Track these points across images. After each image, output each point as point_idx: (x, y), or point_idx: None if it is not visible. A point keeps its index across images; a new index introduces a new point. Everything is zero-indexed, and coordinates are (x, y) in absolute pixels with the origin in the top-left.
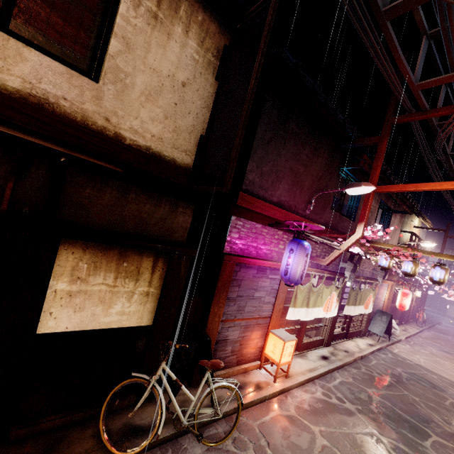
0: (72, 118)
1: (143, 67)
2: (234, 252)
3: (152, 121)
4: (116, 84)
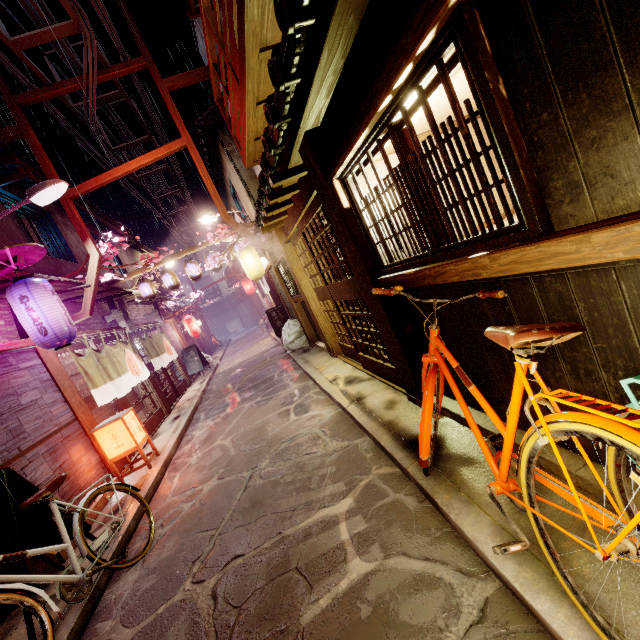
0: None
1: None
2: None
3: None
4: None
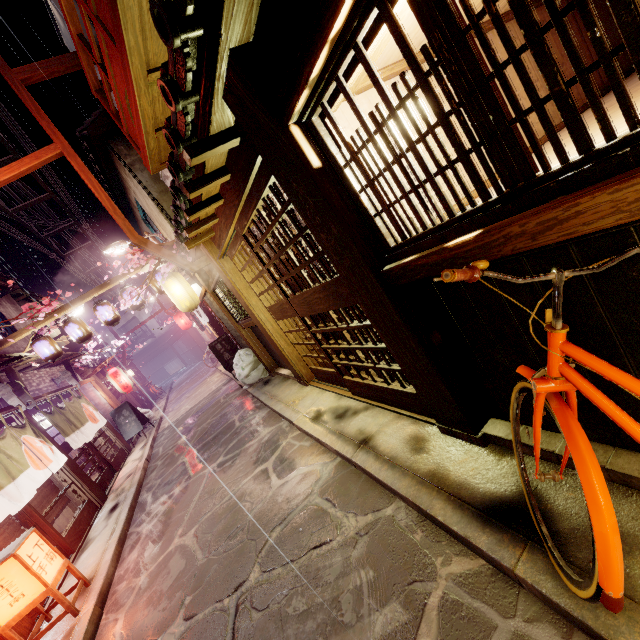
0: None
1: None
2: None
3: None
4: None
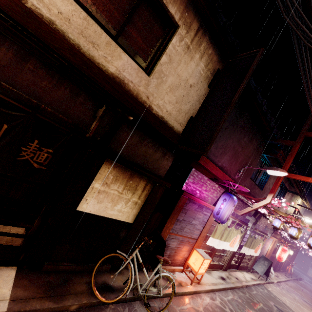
0: (132, 93)
1: (174, 72)
2: (187, 190)
3: (169, 103)
4: (158, 79)
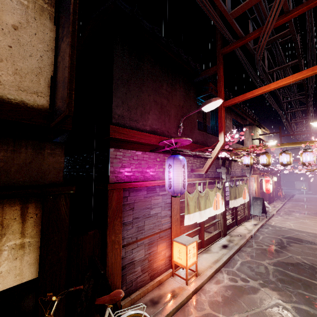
0: None
1: None
2: (121, 180)
3: None
4: None
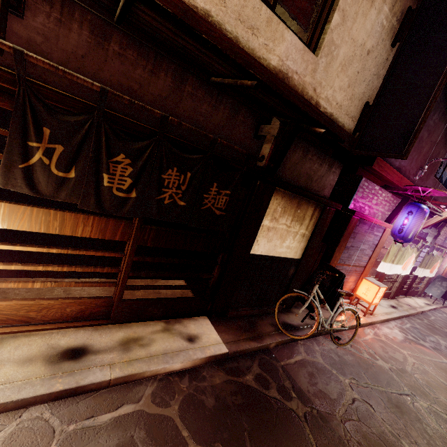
0: (296, 90)
1: (347, 38)
2: (355, 209)
3: (339, 90)
4: (327, 57)
